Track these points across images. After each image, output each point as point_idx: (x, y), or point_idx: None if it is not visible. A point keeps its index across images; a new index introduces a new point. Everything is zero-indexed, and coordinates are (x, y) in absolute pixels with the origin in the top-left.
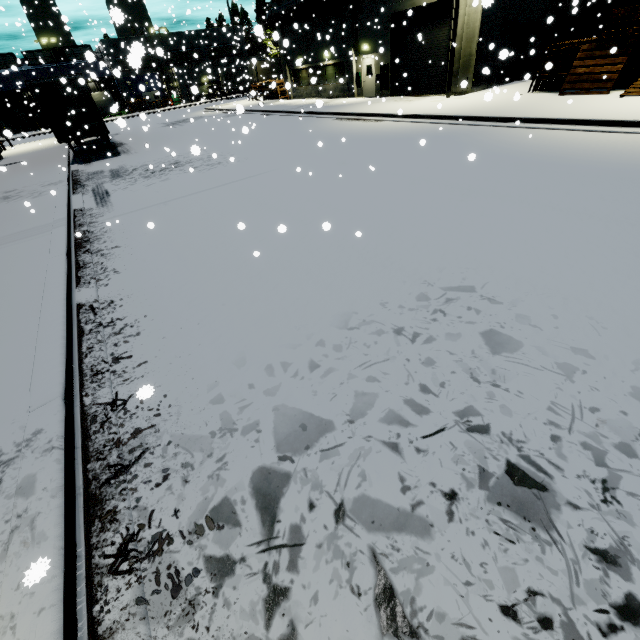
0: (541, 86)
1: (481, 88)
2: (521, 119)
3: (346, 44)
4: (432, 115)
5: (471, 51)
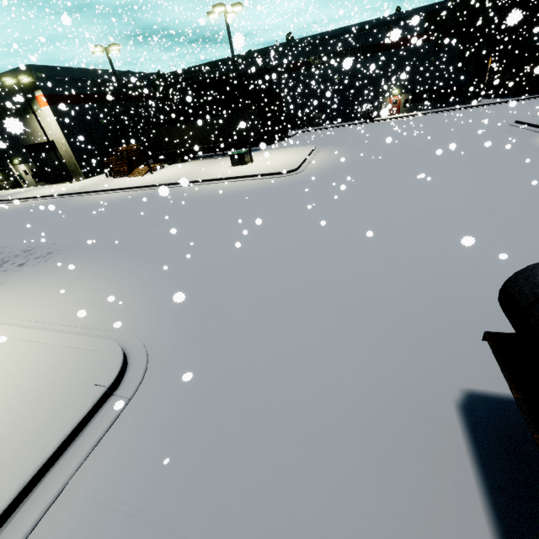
0: (109, 175)
1: (93, 176)
2: (84, 192)
3: (2, 160)
4: (51, 195)
5: (74, 162)
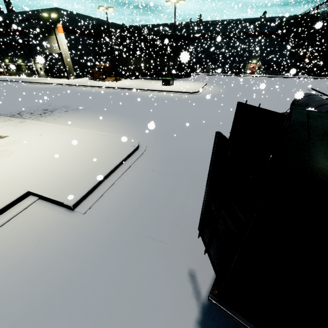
0: (91, 78)
1: (79, 78)
2: (79, 85)
3: (28, 59)
4: (60, 83)
5: (72, 68)
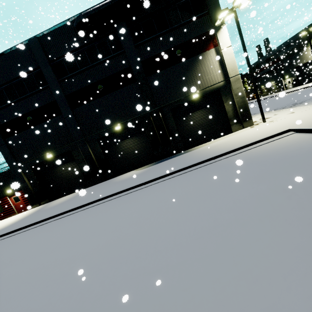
0: None
1: None
2: None
3: (279, 78)
4: (308, 86)
5: None
